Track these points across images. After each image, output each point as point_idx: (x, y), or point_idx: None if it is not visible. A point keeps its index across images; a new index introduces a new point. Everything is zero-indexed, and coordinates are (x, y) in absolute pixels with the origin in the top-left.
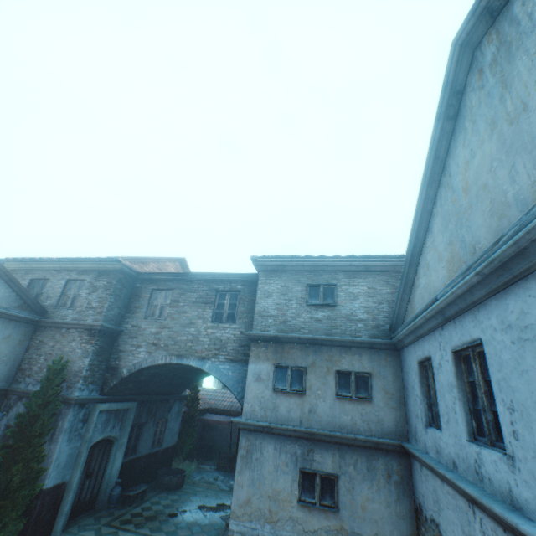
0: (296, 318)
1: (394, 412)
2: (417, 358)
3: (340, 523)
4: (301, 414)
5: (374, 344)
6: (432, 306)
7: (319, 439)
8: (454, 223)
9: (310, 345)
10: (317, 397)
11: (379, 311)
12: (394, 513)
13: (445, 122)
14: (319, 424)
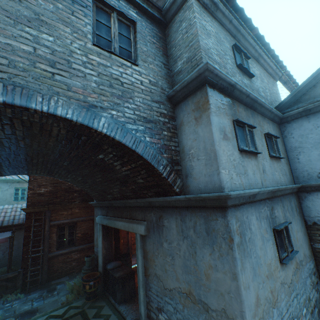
0: (234, 76)
1: (287, 166)
2: None
3: (295, 260)
4: (260, 176)
5: (275, 117)
6: None
7: (274, 196)
8: None
9: (248, 108)
10: (263, 158)
11: (267, 94)
12: (303, 234)
13: None
14: (269, 182)
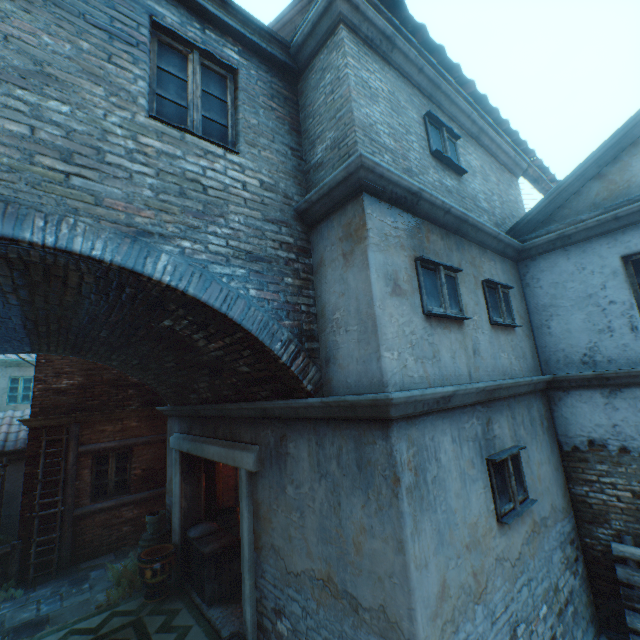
0: (425, 174)
1: (529, 341)
2: (629, 250)
3: (532, 517)
4: (467, 361)
5: (507, 248)
6: None
7: (495, 398)
8: None
9: (450, 233)
10: (476, 327)
11: (495, 205)
12: (553, 468)
13: None
14: (487, 373)
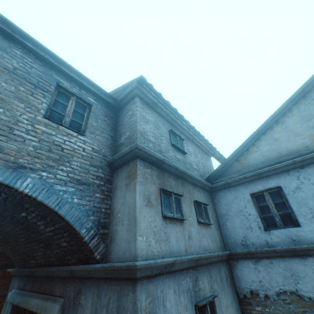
0: (168, 152)
1: (218, 232)
2: (252, 191)
3: None
4: (185, 242)
5: (205, 186)
6: (313, 153)
7: (199, 264)
8: None
9: (178, 178)
10: (190, 224)
11: (200, 167)
12: (235, 310)
13: None
14: (196, 249)
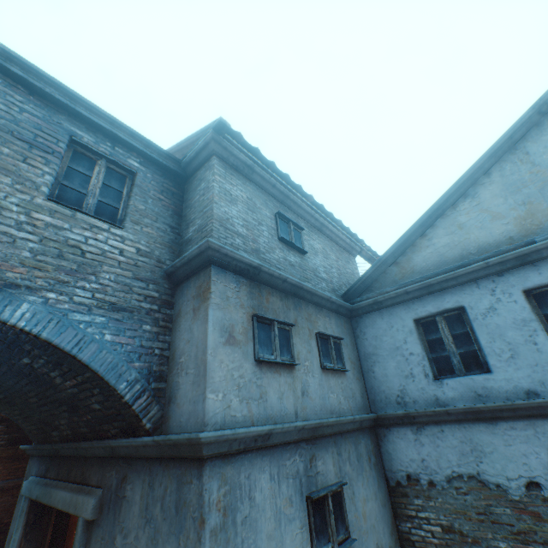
0: (271, 253)
1: (359, 383)
2: (418, 315)
3: None
4: (295, 401)
5: (340, 308)
6: (519, 250)
7: (320, 435)
8: (537, 188)
9: (289, 295)
10: (307, 371)
11: (333, 275)
12: (380, 504)
13: (535, 114)
14: (314, 411)
